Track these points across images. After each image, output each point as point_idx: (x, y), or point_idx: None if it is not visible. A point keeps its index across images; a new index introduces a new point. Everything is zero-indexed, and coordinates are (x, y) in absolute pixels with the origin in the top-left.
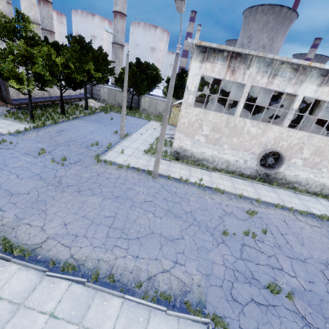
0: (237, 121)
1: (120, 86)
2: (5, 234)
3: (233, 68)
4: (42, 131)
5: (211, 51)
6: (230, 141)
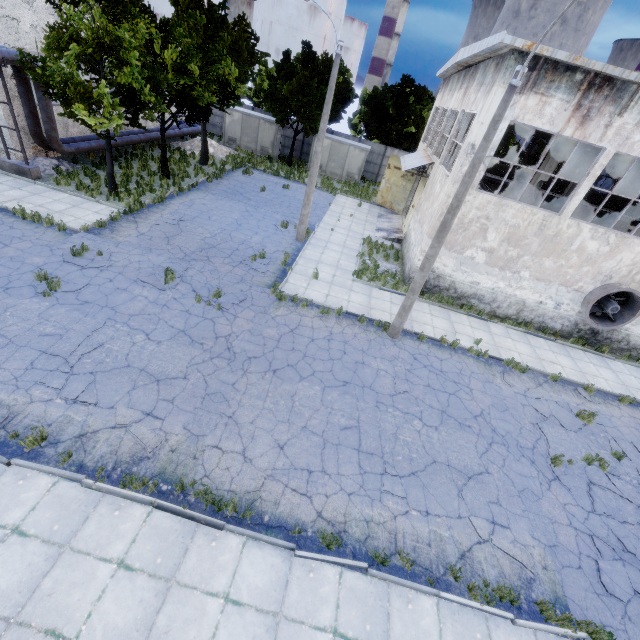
0: (563, 226)
1: (271, 110)
2: (187, 470)
3: (586, 111)
4: (143, 221)
5: (547, 68)
6: (538, 265)
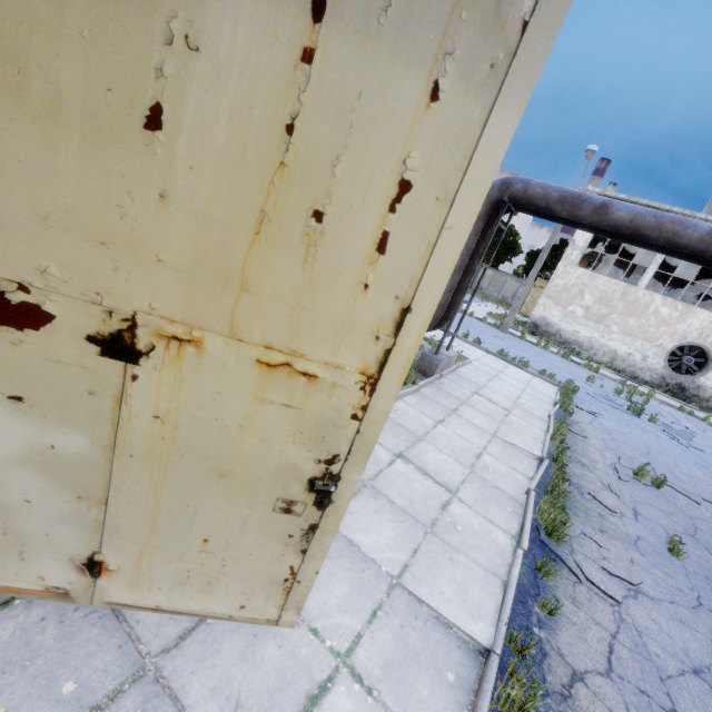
0: (639, 294)
1: None
2: None
3: None
4: None
5: None
6: (624, 322)
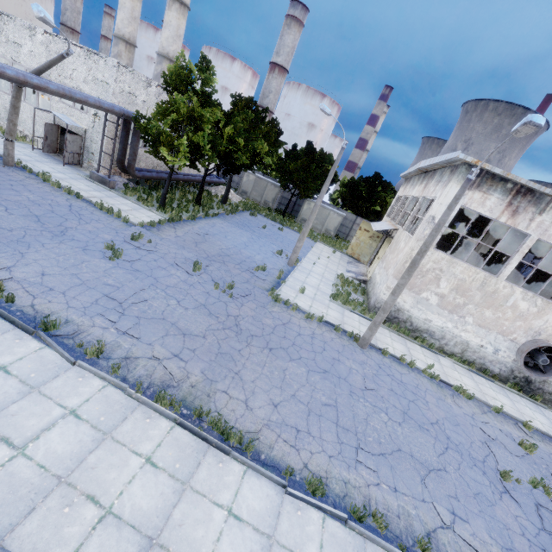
0: (500, 286)
1: (279, 177)
2: (202, 403)
3: (515, 208)
4: (180, 229)
5: (488, 177)
6: (479, 313)
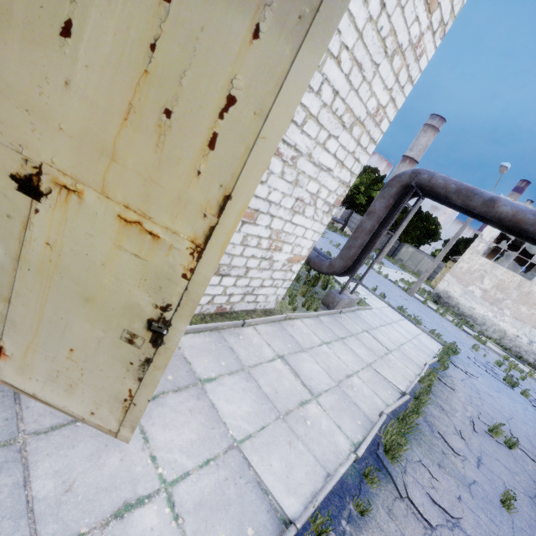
0: (533, 288)
1: None
2: None
3: None
4: None
5: None
6: (516, 308)
